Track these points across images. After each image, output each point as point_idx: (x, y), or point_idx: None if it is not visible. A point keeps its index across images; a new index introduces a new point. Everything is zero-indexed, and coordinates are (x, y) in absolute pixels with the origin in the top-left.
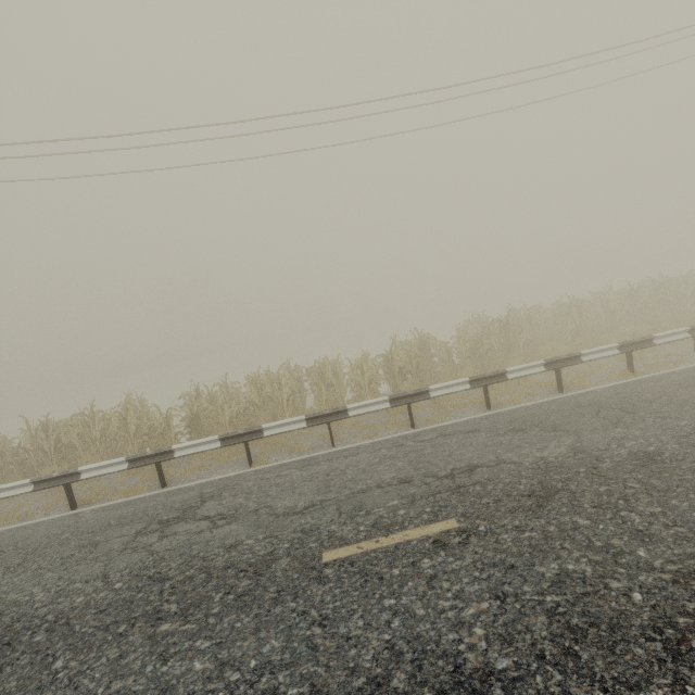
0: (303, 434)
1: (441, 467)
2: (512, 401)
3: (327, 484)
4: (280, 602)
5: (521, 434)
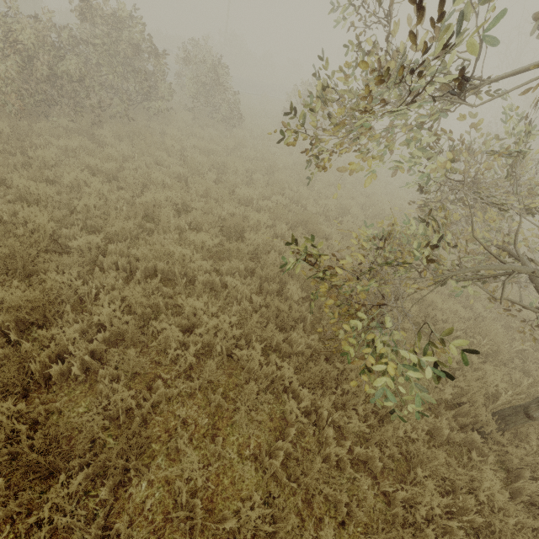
0: None
1: None
2: None
3: None
4: None
5: None
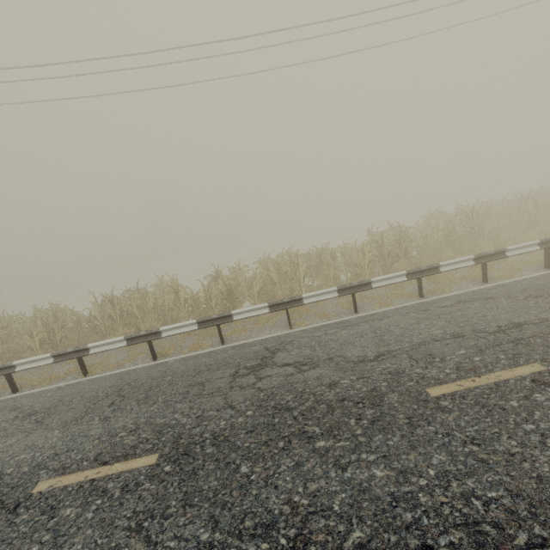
0: (319, 305)
1: (484, 325)
2: (504, 275)
3: (381, 339)
4: (417, 426)
5: (544, 299)
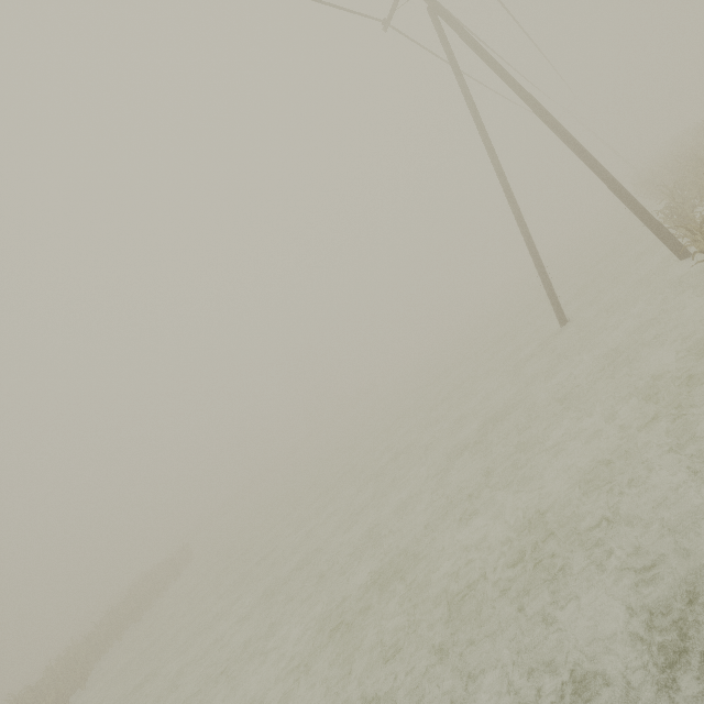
0: None
1: None
2: None
3: None
4: None
5: None
